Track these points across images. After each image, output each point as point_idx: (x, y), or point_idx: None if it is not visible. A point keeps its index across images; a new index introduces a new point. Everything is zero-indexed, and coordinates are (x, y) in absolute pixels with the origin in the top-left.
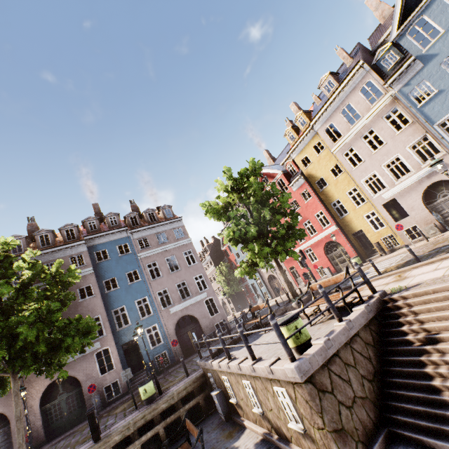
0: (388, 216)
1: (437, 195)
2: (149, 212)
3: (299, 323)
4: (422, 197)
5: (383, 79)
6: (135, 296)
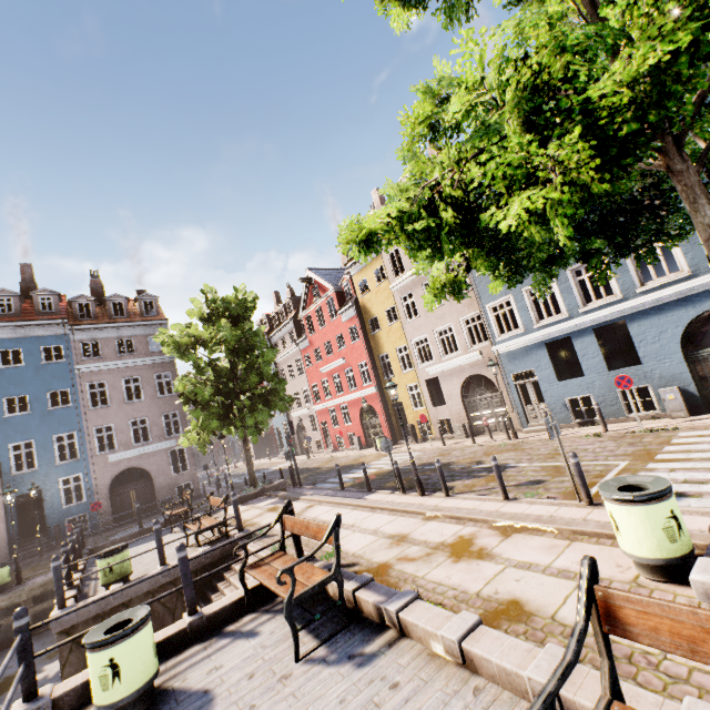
0: (428, 396)
1: (476, 390)
2: (116, 300)
3: (117, 559)
4: (463, 387)
5: None
6: (56, 429)
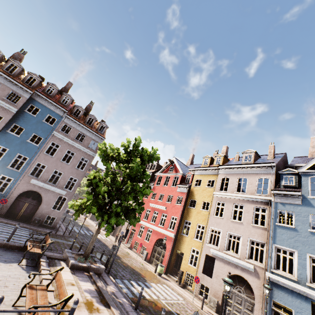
0: (202, 264)
1: (237, 286)
2: (92, 117)
3: None
4: None
5: (275, 186)
6: (22, 151)
